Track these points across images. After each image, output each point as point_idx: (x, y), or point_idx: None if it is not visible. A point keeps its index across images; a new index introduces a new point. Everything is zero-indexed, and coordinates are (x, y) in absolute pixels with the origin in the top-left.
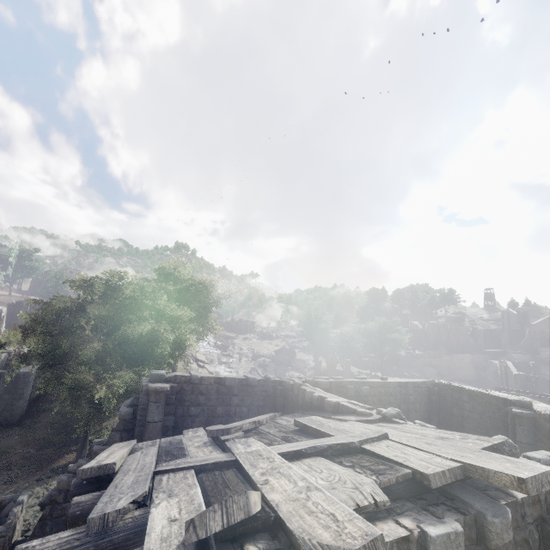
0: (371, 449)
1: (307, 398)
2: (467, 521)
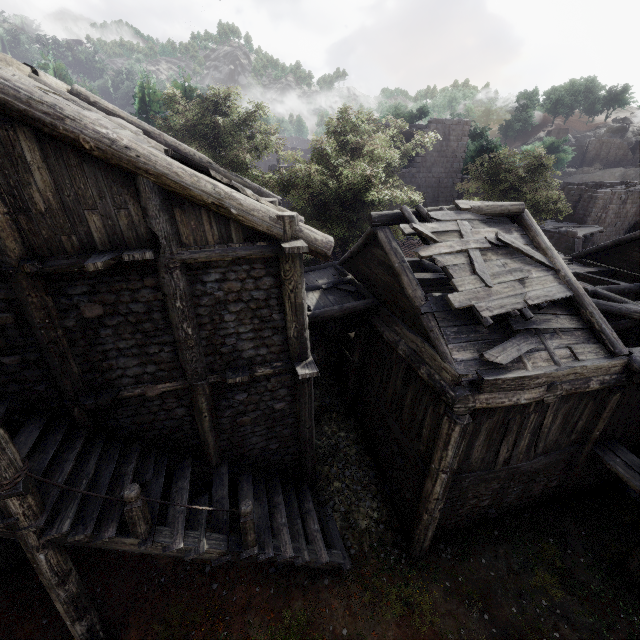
0: (636, 186)
1: (589, 186)
2: None
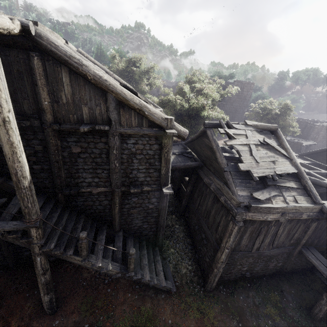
0: None
1: (311, 121)
2: None
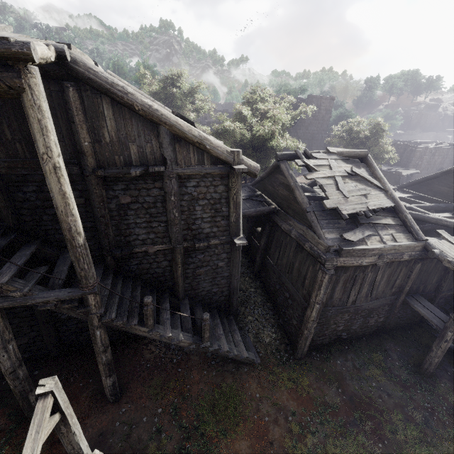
0: (441, 144)
1: (411, 143)
2: (453, 147)
